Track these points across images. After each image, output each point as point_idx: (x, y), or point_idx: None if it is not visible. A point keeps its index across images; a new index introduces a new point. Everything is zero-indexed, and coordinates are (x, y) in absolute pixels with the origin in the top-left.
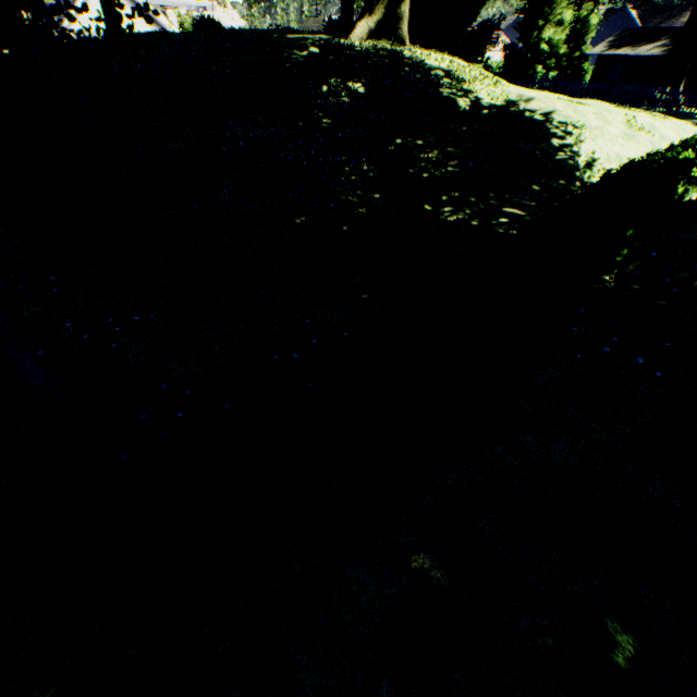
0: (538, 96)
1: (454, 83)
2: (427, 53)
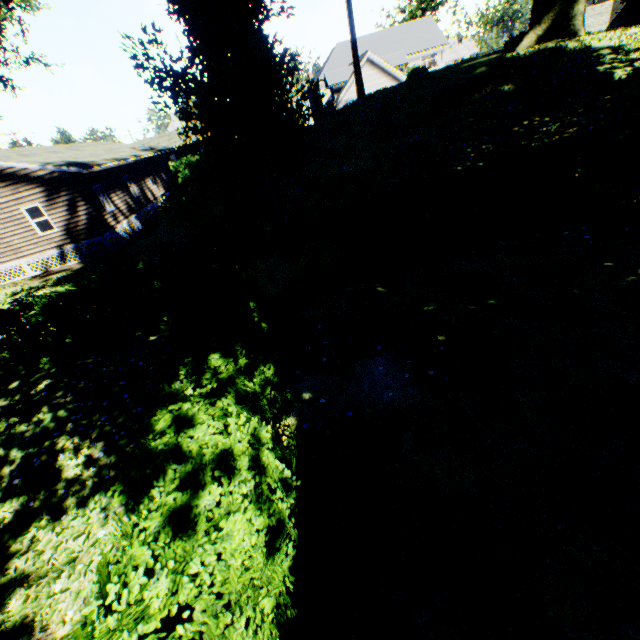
0: None
1: (620, 56)
2: (601, 36)
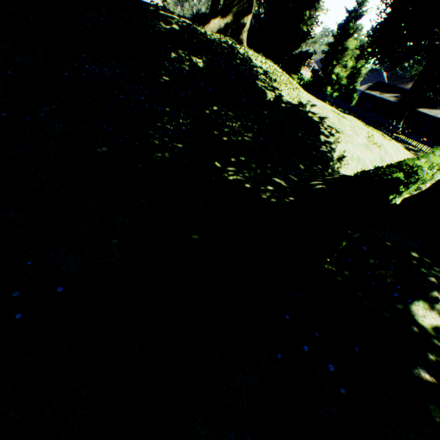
0: (320, 105)
1: (268, 80)
2: (256, 56)
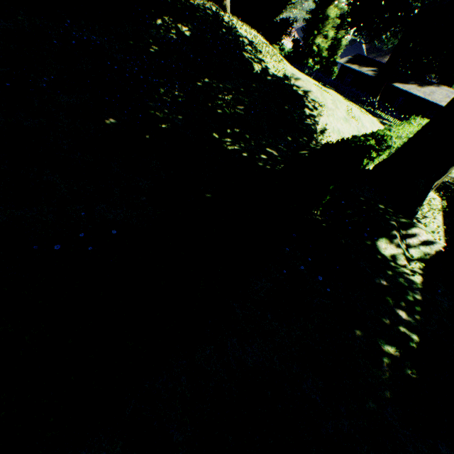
0: (303, 78)
1: (254, 51)
2: (241, 24)
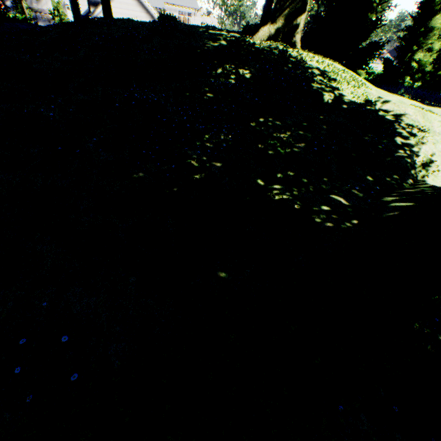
0: (394, 100)
1: (326, 80)
2: (311, 56)
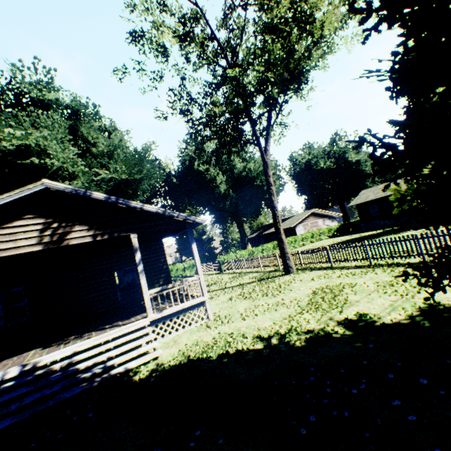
0: None
1: None
2: None
